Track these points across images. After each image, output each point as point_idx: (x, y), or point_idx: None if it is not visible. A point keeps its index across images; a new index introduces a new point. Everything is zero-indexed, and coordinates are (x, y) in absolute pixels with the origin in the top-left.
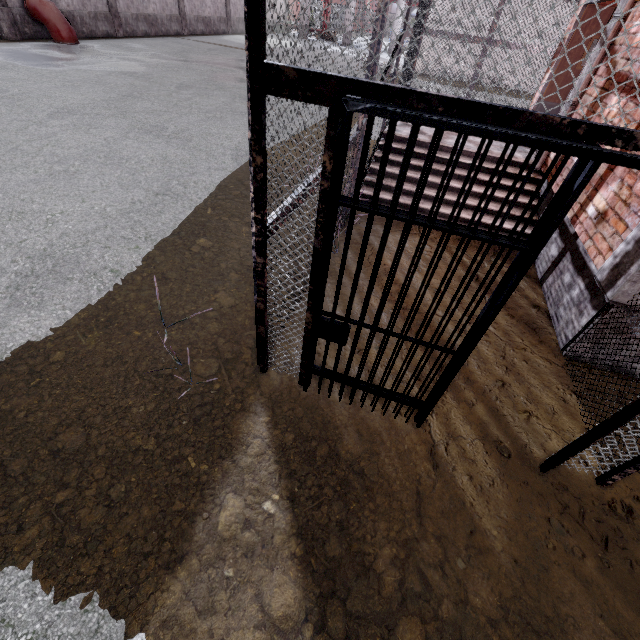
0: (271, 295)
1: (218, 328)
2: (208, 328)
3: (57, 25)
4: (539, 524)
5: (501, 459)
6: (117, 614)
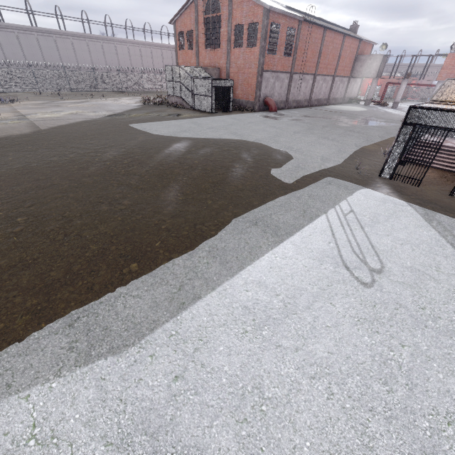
0: (390, 156)
1: (367, 171)
2: (365, 171)
3: (272, 106)
4: (444, 197)
5: (438, 192)
6: (364, 187)
